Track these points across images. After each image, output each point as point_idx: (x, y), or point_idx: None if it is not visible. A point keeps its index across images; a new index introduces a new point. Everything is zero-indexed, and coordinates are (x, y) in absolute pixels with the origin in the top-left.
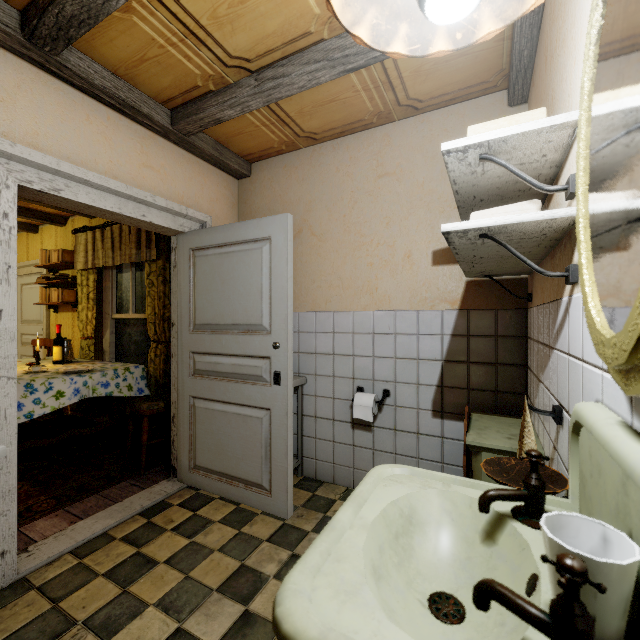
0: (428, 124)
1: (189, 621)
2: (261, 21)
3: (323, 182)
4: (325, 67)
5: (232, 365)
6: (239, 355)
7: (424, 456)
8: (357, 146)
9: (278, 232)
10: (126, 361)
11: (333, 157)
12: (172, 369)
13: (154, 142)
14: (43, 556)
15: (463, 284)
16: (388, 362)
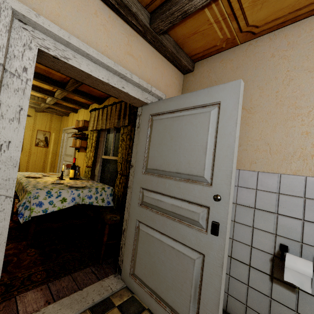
0: None
1: None
2: None
3: (256, 67)
4: None
5: (172, 205)
6: (178, 198)
7: None
8: (297, 32)
9: (228, 97)
10: (104, 182)
11: (269, 46)
12: (127, 196)
13: (136, 39)
14: None
15: None
16: None
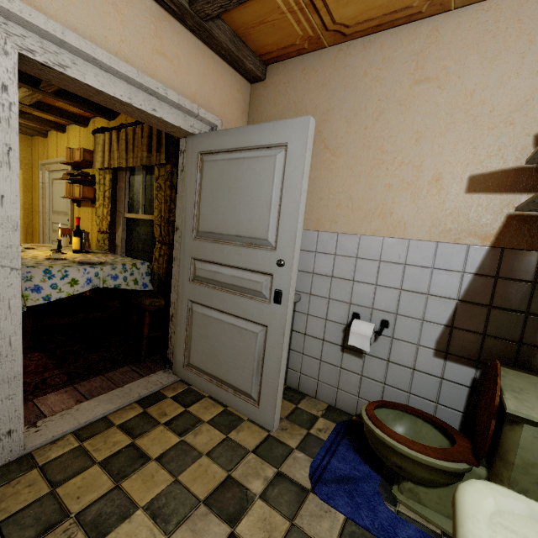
0: (495, 13)
1: (175, 535)
2: None
3: (346, 88)
4: None
5: (232, 276)
6: (240, 267)
7: (417, 392)
8: (394, 44)
9: (296, 138)
10: (134, 256)
11: (362, 58)
12: (173, 272)
13: (169, 25)
14: (48, 434)
15: (502, 218)
16: (392, 293)
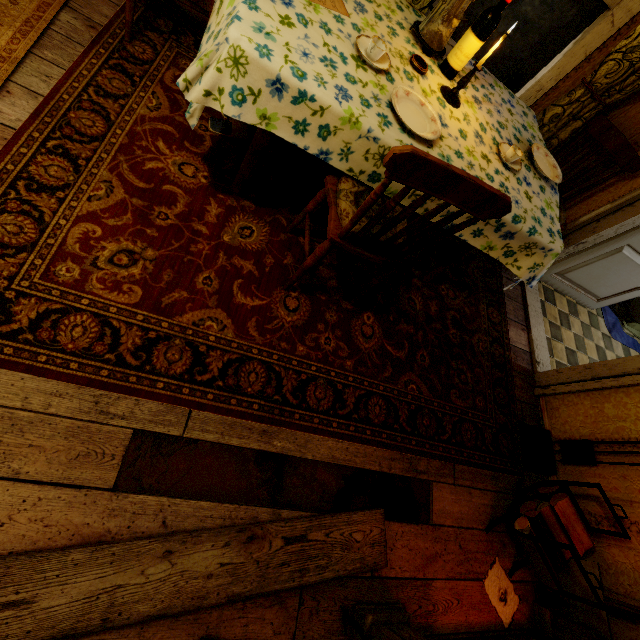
0: None
1: None
2: None
3: None
4: None
5: None
6: None
7: None
8: None
9: None
10: None
11: None
12: None
13: None
14: (547, 364)
15: None
16: None
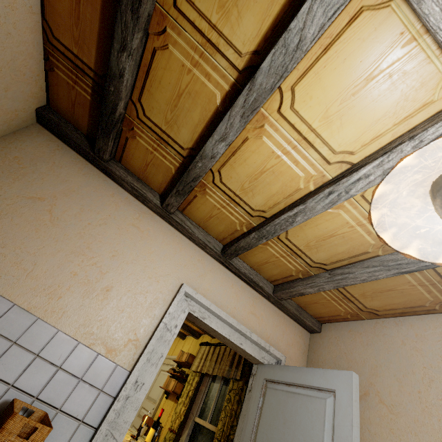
0: None
1: None
2: (334, 247)
3: (388, 350)
4: (381, 269)
5: None
6: None
7: None
8: (421, 325)
9: (342, 387)
10: None
11: (396, 331)
12: None
13: (260, 301)
14: None
15: None
16: None
